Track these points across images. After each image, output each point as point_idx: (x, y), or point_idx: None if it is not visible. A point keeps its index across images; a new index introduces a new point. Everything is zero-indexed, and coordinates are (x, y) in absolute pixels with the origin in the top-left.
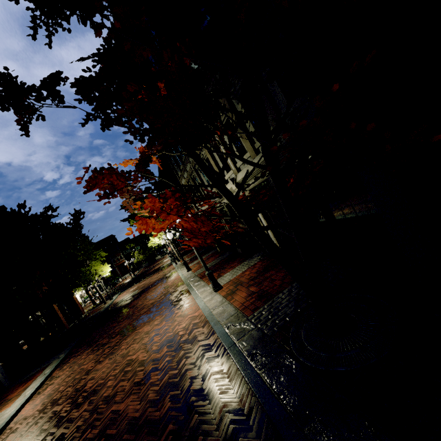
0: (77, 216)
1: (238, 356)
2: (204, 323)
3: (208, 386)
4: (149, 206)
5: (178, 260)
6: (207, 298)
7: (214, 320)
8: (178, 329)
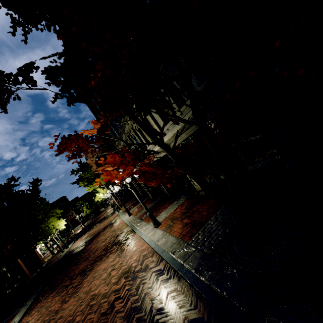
0: (35, 183)
1: (188, 274)
2: (152, 253)
3: (167, 304)
4: (110, 160)
5: (119, 208)
6: (150, 234)
7: (161, 250)
8: (130, 262)
